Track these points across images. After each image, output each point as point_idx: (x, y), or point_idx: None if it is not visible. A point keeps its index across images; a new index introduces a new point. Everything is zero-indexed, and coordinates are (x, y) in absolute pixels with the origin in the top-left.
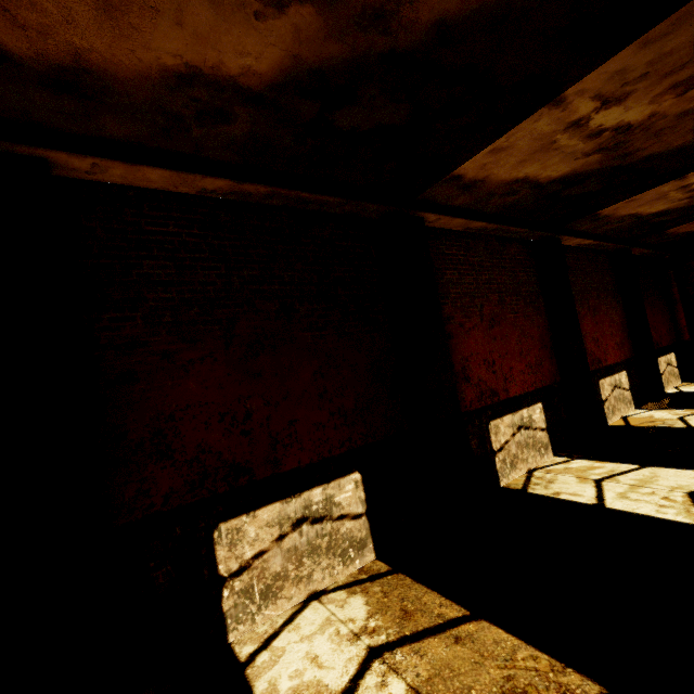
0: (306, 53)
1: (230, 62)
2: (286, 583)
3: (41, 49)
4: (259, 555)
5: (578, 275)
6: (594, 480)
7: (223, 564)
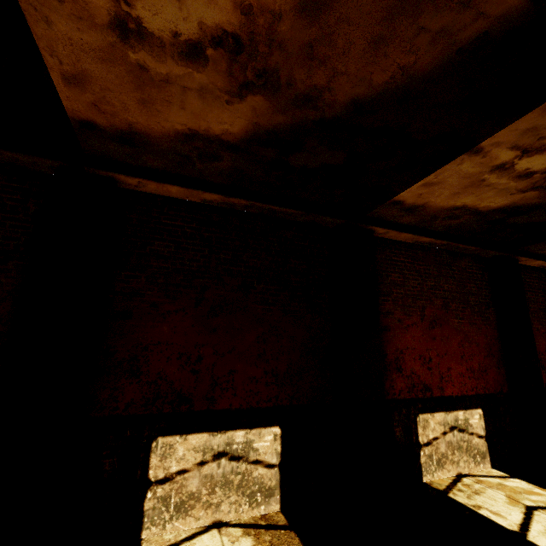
0: (262, 121)
1: (215, 127)
2: (197, 504)
3: (113, 123)
4: (182, 472)
5: (539, 294)
6: (526, 506)
7: (153, 470)
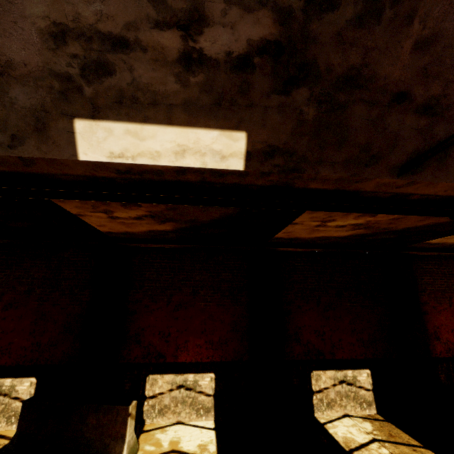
0: (358, 233)
1: (335, 235)
2: (336, 404)
3: (290, 237)
4: (326, 388)
5: None
6: None
7: (314, 386)
